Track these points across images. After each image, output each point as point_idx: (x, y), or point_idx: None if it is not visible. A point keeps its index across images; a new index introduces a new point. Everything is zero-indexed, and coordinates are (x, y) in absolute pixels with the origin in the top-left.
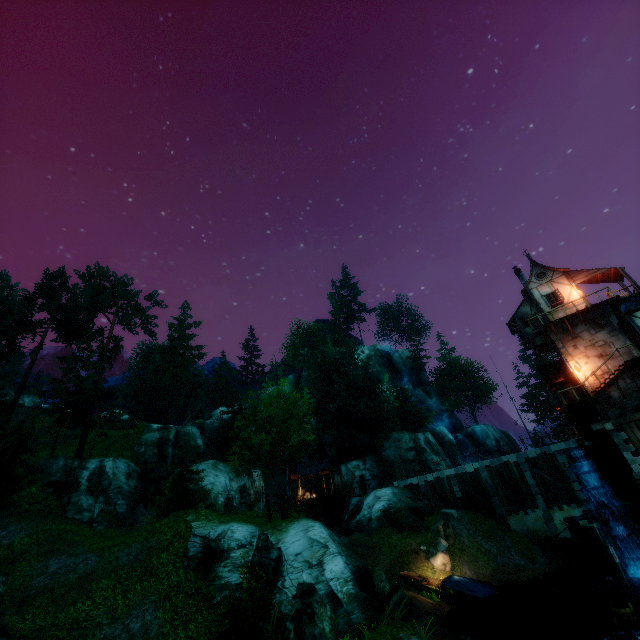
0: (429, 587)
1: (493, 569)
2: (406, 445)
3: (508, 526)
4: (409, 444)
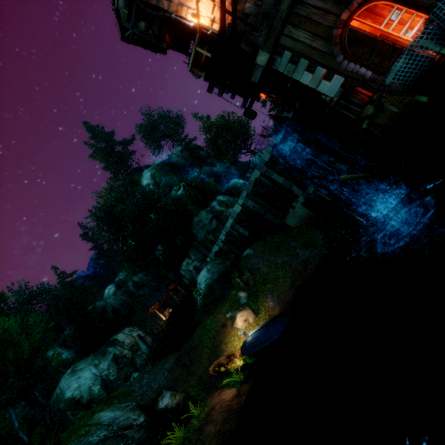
0: (231, 371)
1: (291, 278)
2: (207, 220)
3: (289, 228)
4: (208, 218)
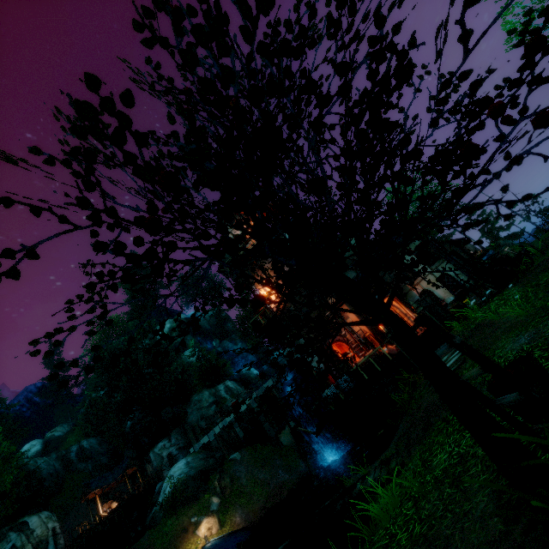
0: None
1: (265, 498)
2: (207, 403)
3: (280, 444)
4: (209, 400)
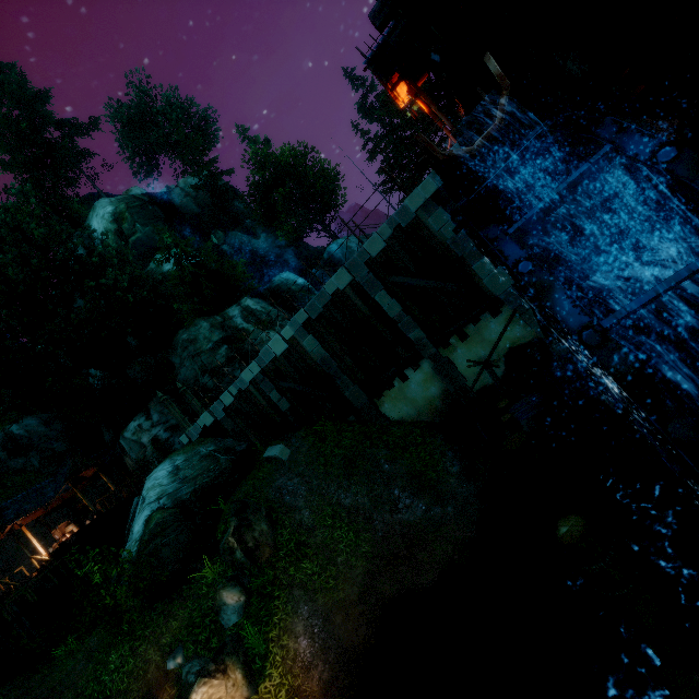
0: None
1: (367, 563)
2: (208, 343)
3: (383, 420)
4: (213, 338)
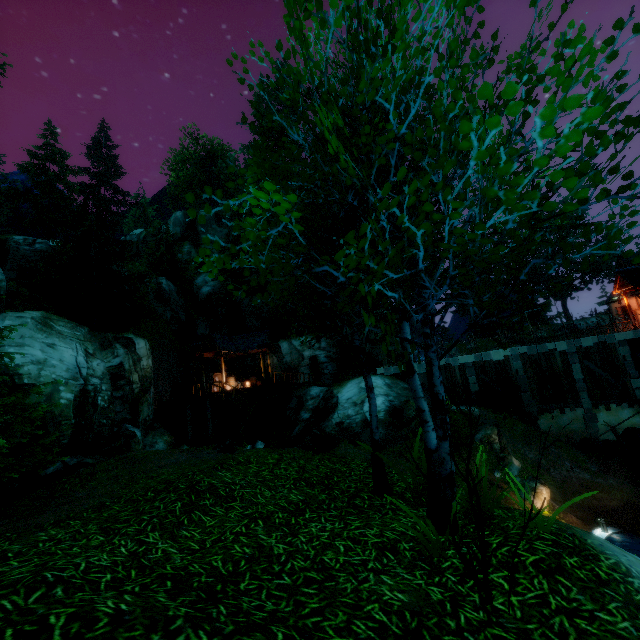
0: None
1: (557, 488)
2: None
3: (538, 427)
4: None
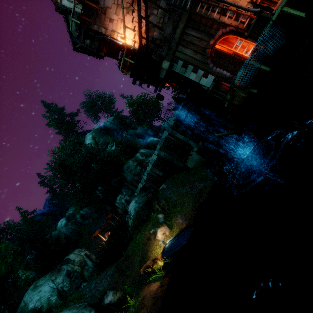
0: (155, 270)
1: (192, 202)
2: (133, 166)
3: (189, 168)
4: (134, 165)
